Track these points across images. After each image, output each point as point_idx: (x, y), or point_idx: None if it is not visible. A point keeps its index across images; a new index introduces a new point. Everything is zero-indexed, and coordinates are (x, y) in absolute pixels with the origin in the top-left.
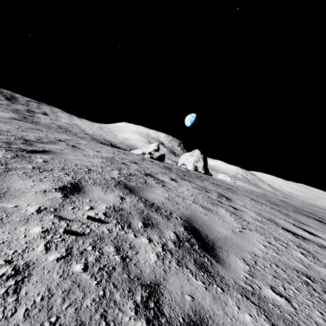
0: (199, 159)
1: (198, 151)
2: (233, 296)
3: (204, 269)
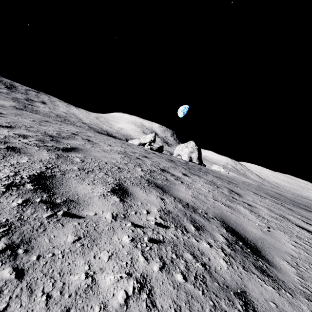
0: (194, 150)
1: (193, 142)
2: (302, 301)
3: (266, 274)
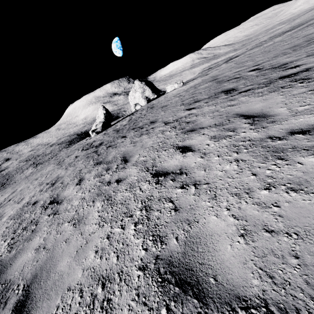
0: (143, 89)
1: (137, 82)
2: None
3: None
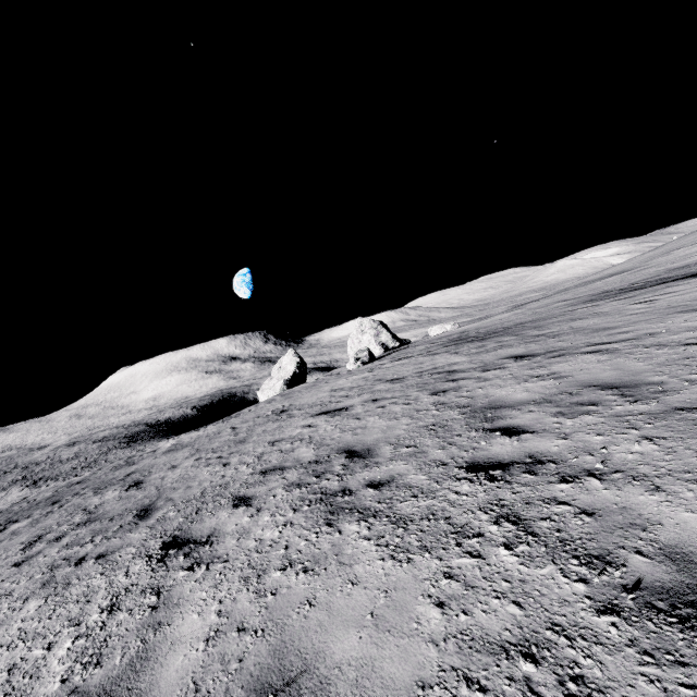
0: (378, 330)
1: (366, 319)
2: None
3: None
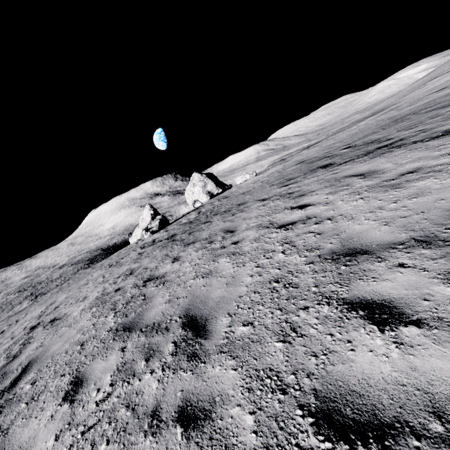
0: (205, 182)
1: (196, 175)
2: (211, 361)
3: (194, 357)
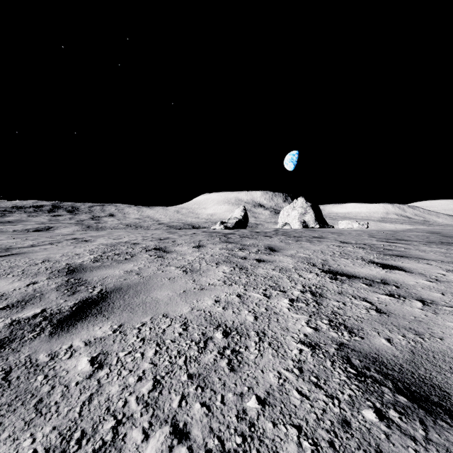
0: (306, 210)
1: (301, 199)
2: None
3: None
